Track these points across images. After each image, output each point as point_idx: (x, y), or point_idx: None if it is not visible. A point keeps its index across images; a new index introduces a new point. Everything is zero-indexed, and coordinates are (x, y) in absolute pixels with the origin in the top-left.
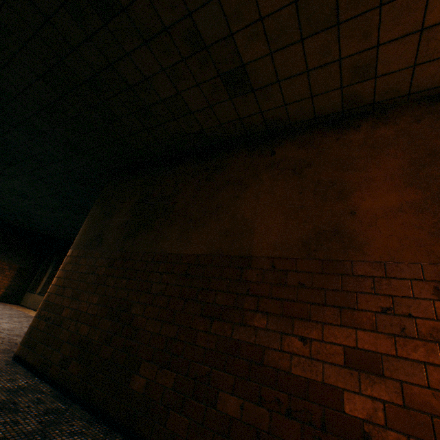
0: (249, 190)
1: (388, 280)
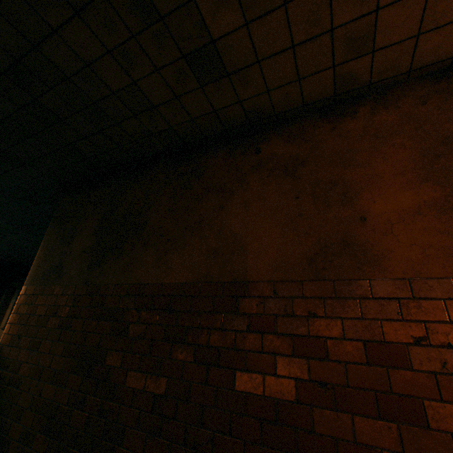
0: (236, 198)
1: (417, 302)
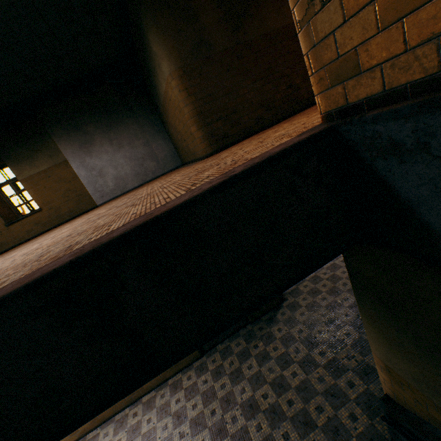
0: None
1: None
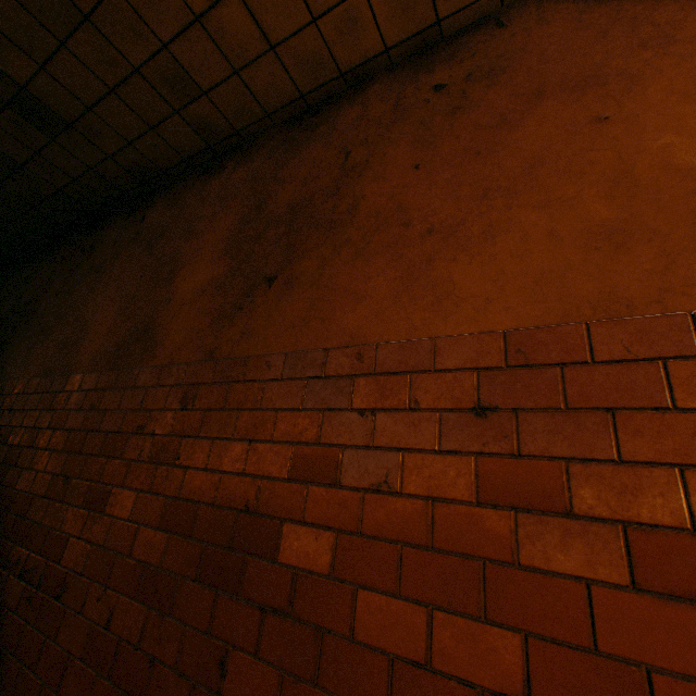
0: (104, 278)
1: (157, 390)
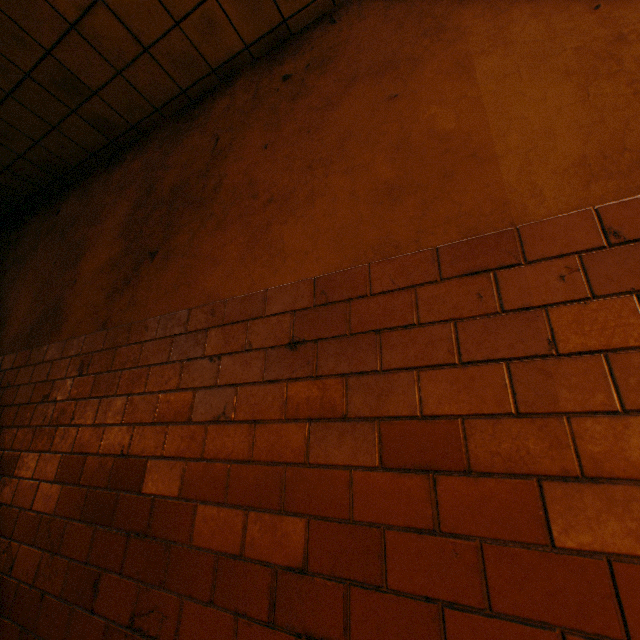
0: (25, 268)
1: (61, 362)
